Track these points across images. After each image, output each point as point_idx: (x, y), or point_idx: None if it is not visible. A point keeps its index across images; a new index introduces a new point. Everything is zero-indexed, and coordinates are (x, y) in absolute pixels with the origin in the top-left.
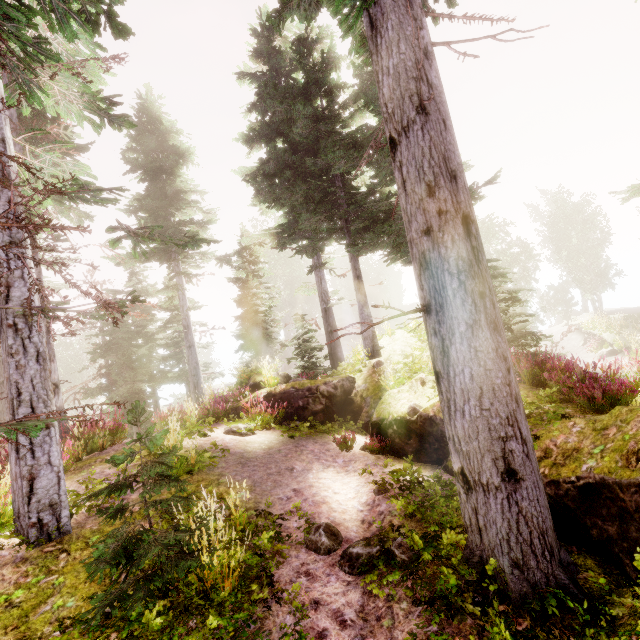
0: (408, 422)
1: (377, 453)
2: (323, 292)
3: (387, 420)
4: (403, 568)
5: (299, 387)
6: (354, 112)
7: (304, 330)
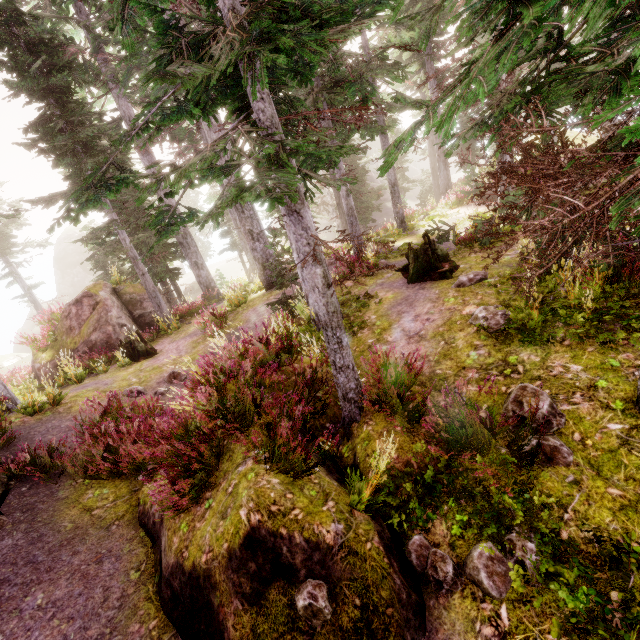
0: None
1: None
2: None
3: None
4: None
5: None
6: None
7: None
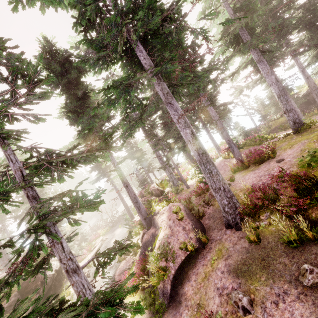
0: None
1: None
2: None
3: None
4: None
5: None
6: None
7: None
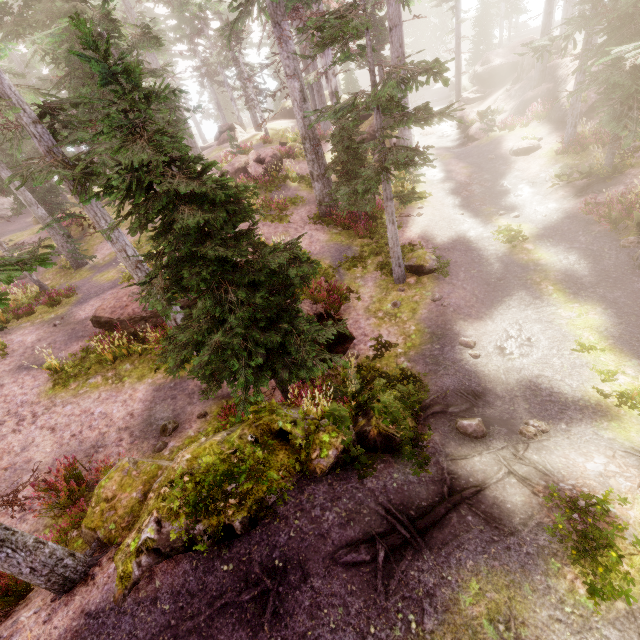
0: None
1: None
2: None
3: None
4: None
5: None
6: None
7: None
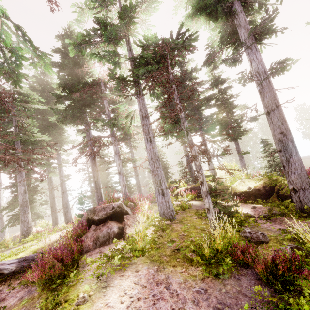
0: (248, 192)
1: (239, 202)
2: (186, 153)
3: (239, 192)
4: (280, 215)
5: (196, 186)
6: (207, 89)
7: (183, 167)
